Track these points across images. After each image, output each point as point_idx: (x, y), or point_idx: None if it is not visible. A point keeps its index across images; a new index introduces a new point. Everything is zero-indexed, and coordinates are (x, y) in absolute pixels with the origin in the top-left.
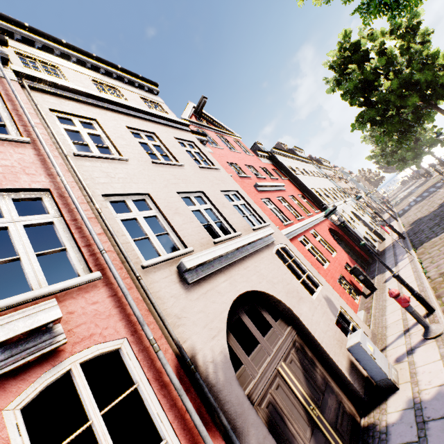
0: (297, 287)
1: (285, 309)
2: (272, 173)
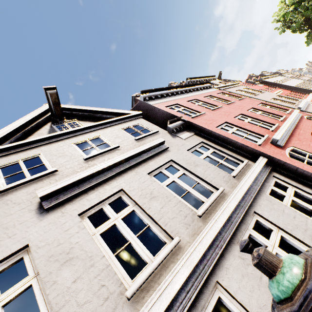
0: None
1: None
2: (269, 88)
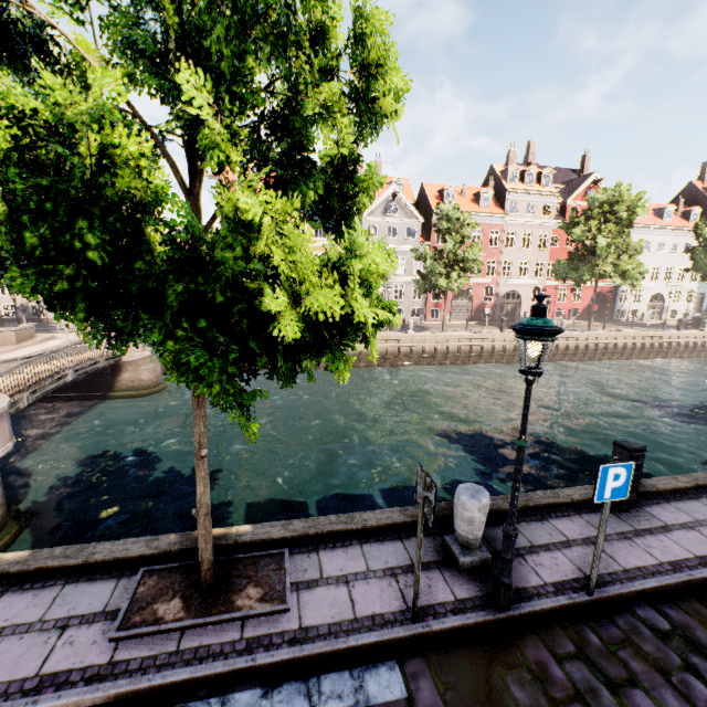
0: (529, 297)
1: (520, 299)
2: None
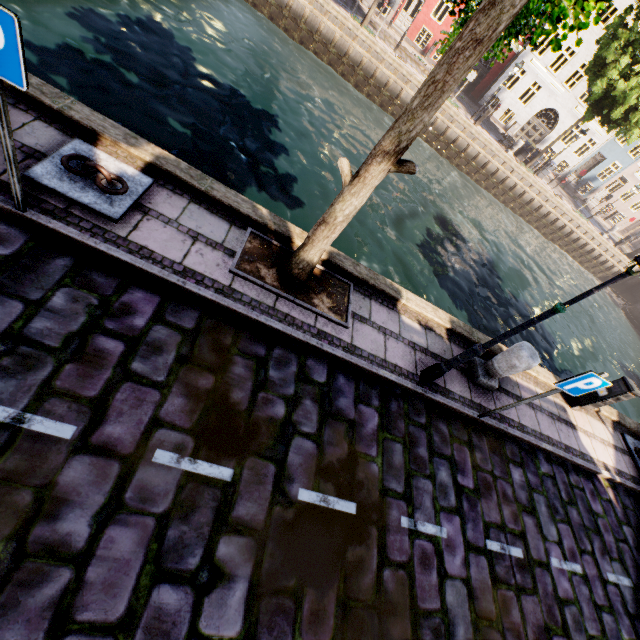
0: None
1: None
2: None
